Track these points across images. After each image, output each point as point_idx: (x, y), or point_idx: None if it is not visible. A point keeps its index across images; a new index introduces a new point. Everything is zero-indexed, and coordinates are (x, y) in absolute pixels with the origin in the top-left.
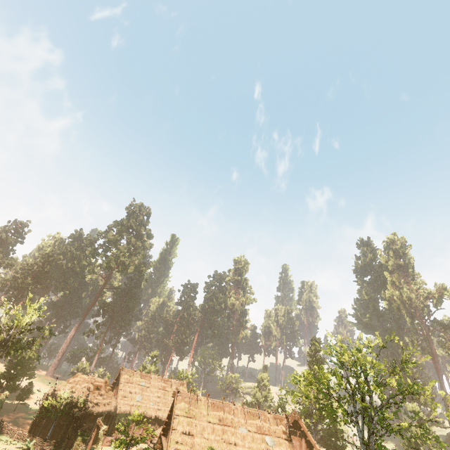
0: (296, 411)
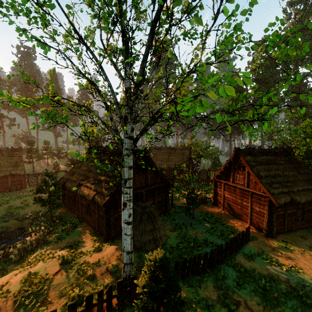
0: (245, 146)
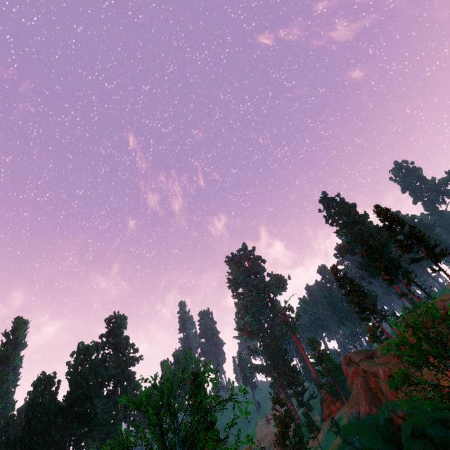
0: None
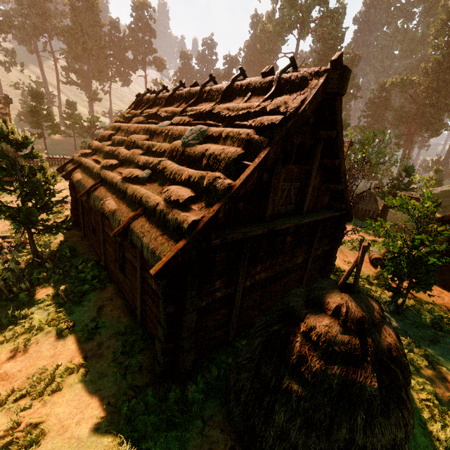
0: None
